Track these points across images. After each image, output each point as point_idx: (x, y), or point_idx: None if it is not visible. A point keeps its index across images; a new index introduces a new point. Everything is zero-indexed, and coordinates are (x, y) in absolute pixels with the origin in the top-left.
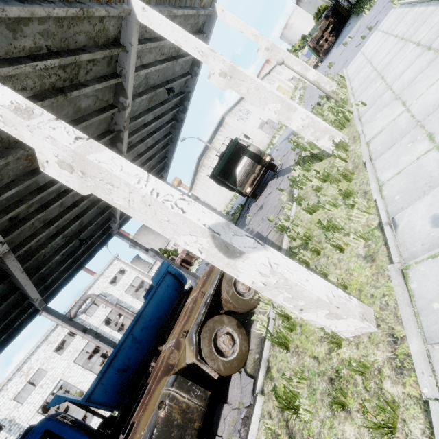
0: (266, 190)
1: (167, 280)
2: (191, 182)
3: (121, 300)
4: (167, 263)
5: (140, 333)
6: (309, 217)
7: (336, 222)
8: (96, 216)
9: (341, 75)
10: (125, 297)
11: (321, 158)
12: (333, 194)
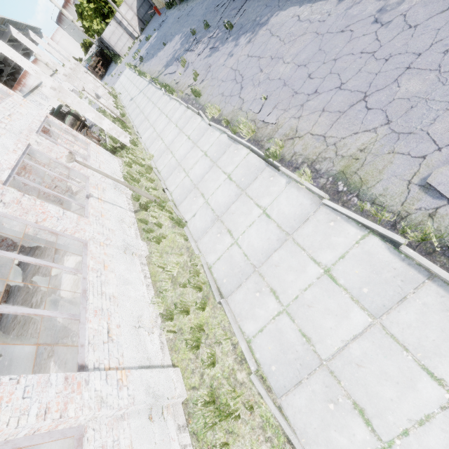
0: None
1: None
2: None
3: None
4: None
5: None
6: None
7: None
8: None
9: (113, 87)
10: None
11: None
12: None
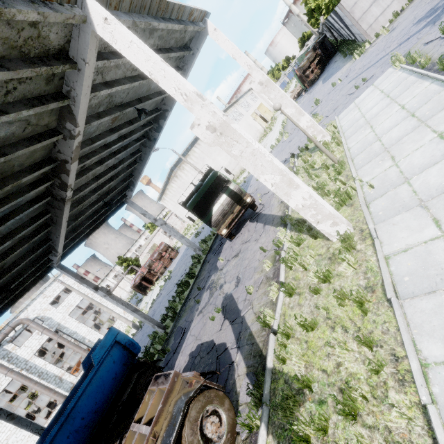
0: (243, 232)
1: (114, 353)
2: (160, 192)
3: (63, 325)
4: (116, 329)
5: (66, 443)
6: (304, 331)
7: (350, 381)
8: (27, 253)
9: (334, 124)
10: (68, 321)
11: (316, 235)
12: (339, 315)
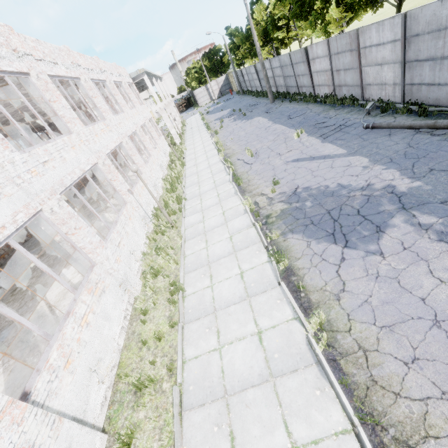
0: None
1: None
2: None
3: None
4: None
5: None
6: None
7: None
8: None
9: (185, 120)
10: None
11: None
12: None
